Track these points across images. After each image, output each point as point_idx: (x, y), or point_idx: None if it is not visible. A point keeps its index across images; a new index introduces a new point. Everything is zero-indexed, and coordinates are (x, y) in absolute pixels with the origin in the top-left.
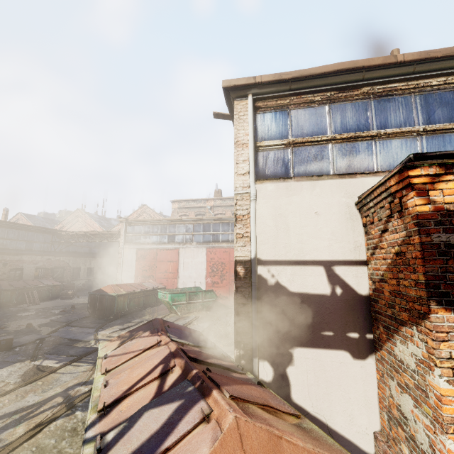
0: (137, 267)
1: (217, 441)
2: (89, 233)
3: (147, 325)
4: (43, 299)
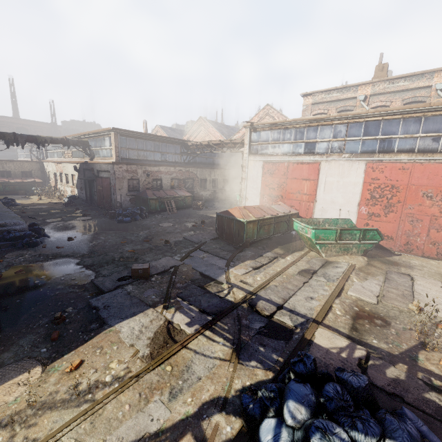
0: (263, 184)
1: None
2: (211, 143)
3: None
4: (179, 208)
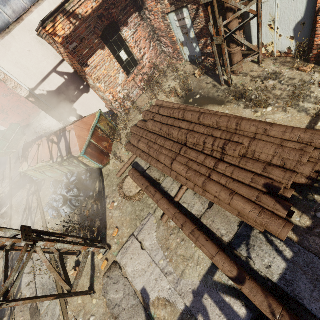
0: None
1: (74, 130)
2: None
3: (24, 150)
4: None
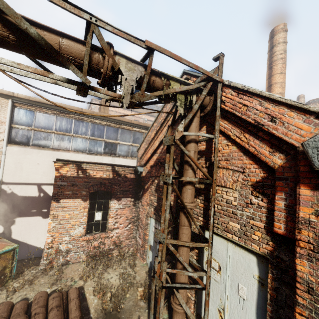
0: None
1: None
2: None
3: None
4: None
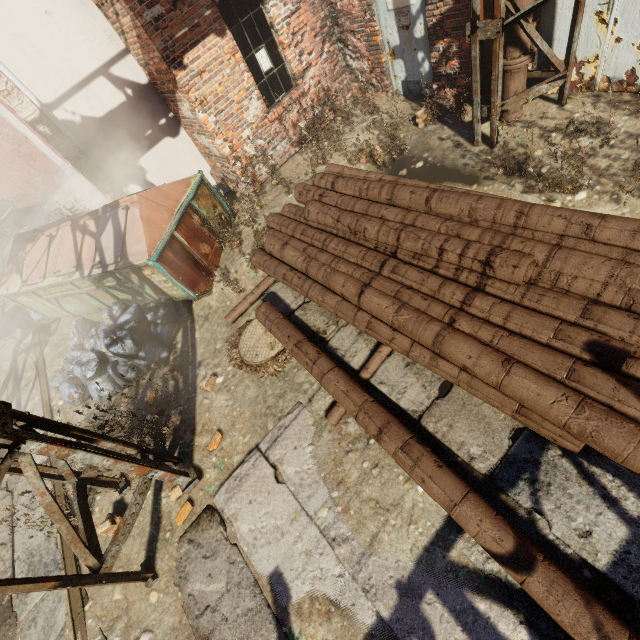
0: None
1: (139, 205)
2: None
3: (16, 246)
4: None
